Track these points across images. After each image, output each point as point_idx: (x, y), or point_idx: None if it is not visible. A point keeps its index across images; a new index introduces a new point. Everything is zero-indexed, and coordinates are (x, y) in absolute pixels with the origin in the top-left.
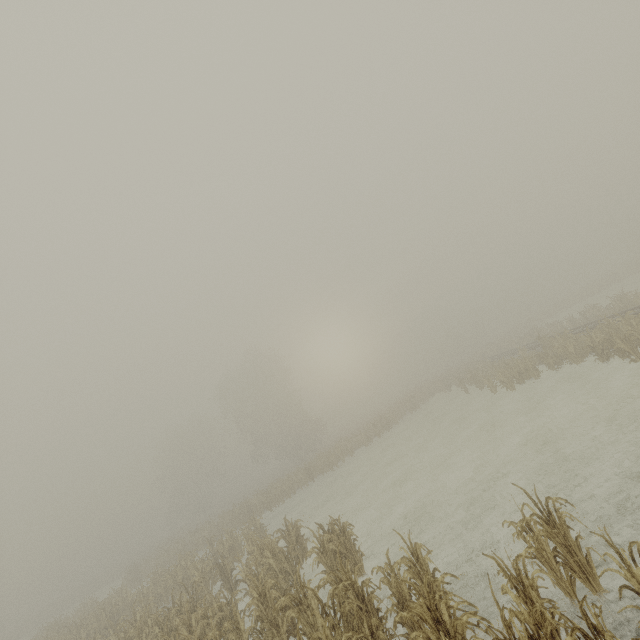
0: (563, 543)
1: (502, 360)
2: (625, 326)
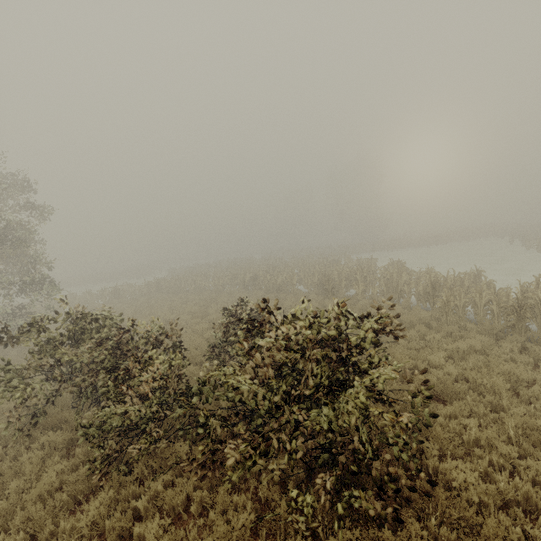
0: (477, 282)
1: None
2: None
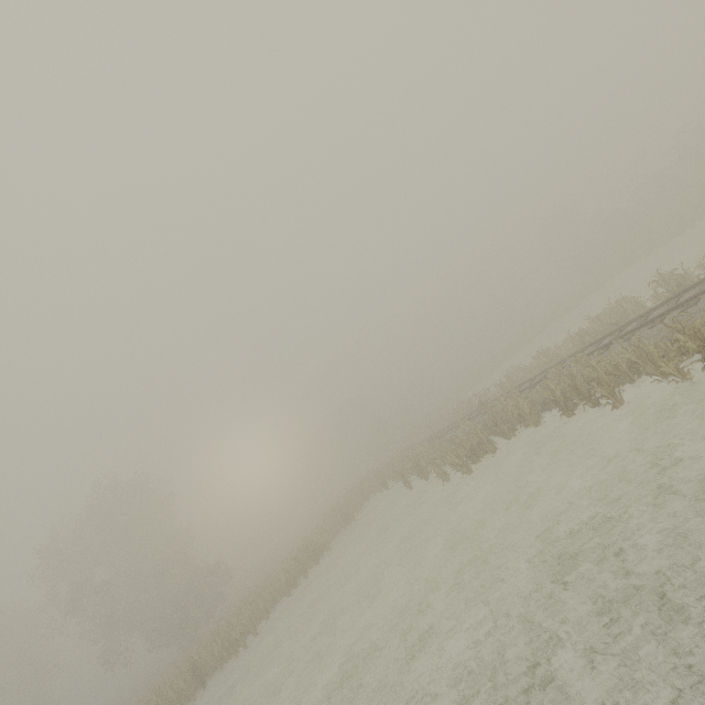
0: None
1: (444, 438)
2: (586, 368)
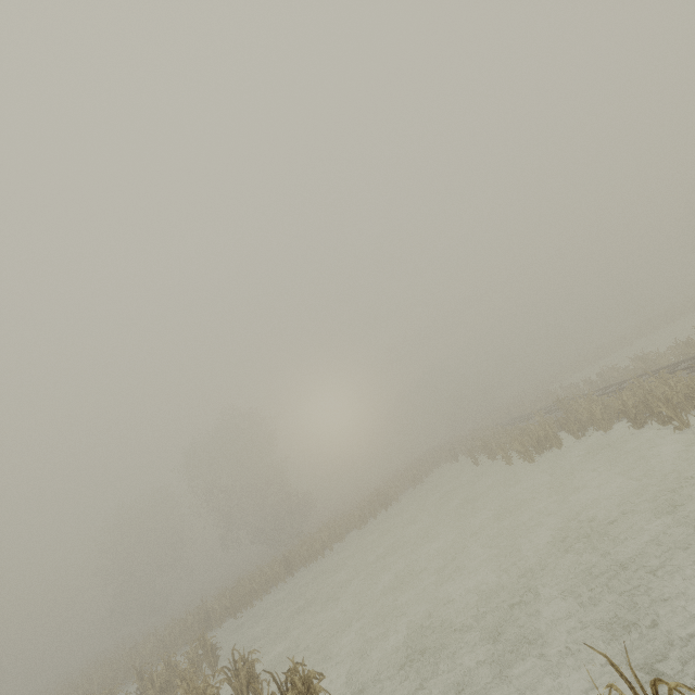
0: None
1: (516, 426)
2: (662, 386)
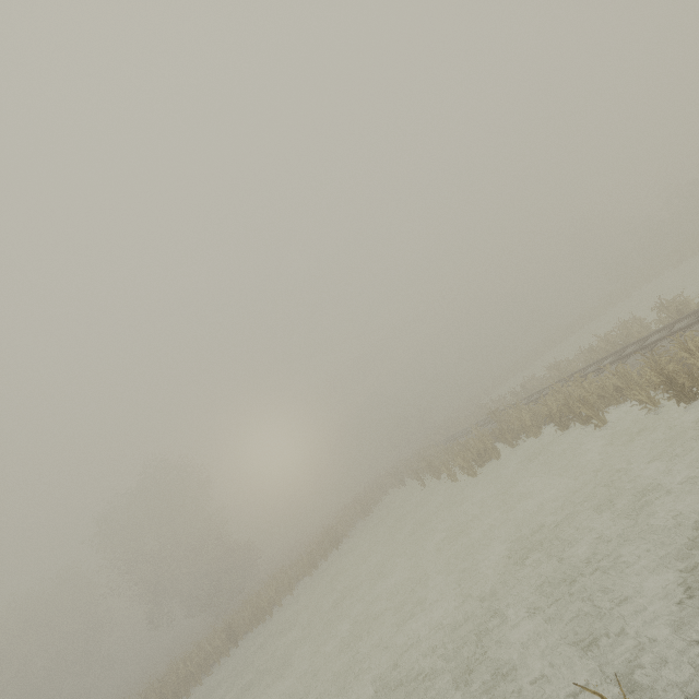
0: None
1: (457, 442)
2: (579, 389)
